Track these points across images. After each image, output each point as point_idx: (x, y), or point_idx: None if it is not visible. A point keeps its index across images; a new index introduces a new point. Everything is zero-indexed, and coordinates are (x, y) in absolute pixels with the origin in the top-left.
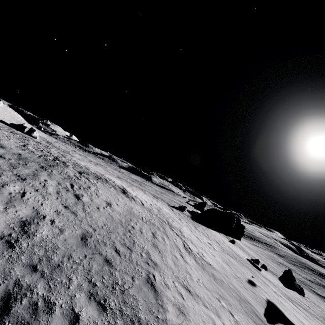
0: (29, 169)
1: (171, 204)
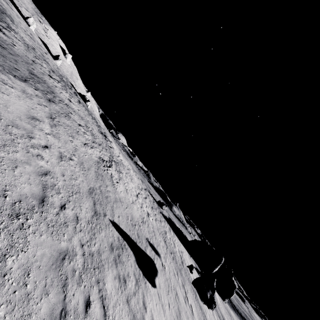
0: (41, 58)
1: (155, 199)
